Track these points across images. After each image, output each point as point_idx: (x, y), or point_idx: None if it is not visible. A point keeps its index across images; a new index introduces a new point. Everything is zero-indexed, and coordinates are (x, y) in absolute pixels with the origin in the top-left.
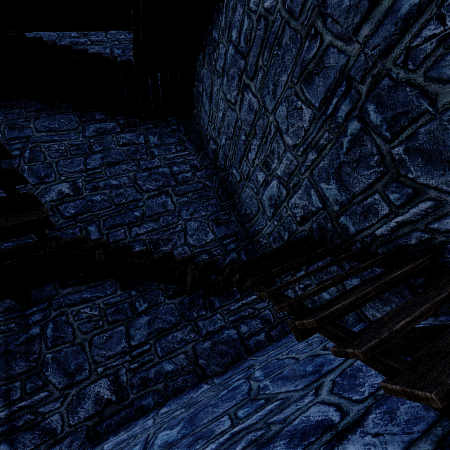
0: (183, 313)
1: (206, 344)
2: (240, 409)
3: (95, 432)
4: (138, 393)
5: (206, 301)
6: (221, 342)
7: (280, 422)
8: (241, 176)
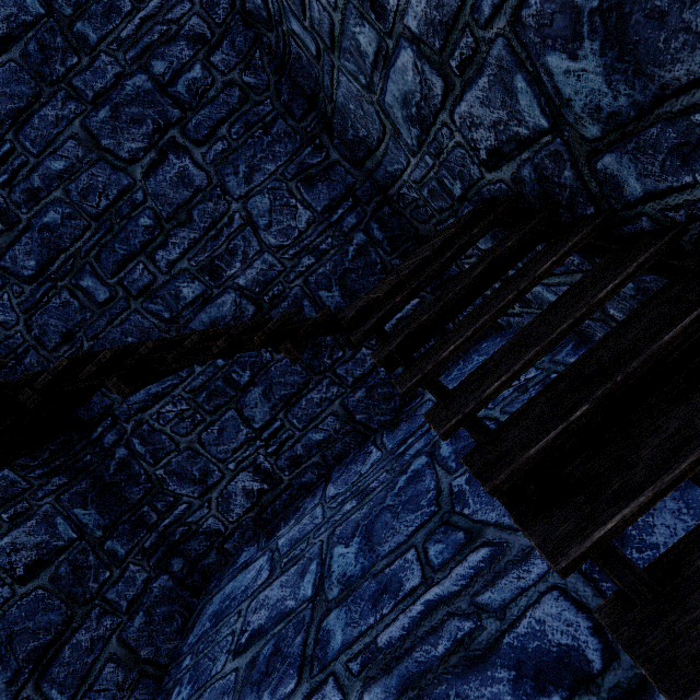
0: (308, 365)
1: (359, 395)
2: (430, 542)
3: (263, 520)
4: (292, 474)
5: (338, 337)
6: (380, 384)
7: (497, 616)
8: (316, 40)
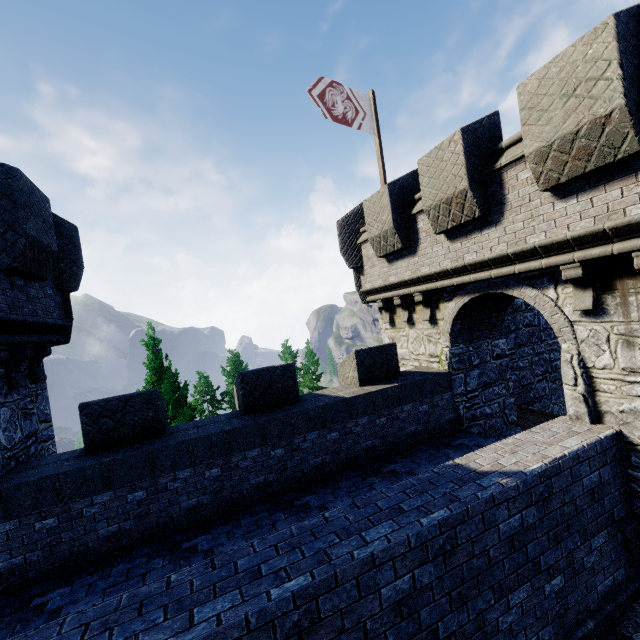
0: None
1: None
2: None
3: None
4: None
5: None
6: None
7: None
8: None
